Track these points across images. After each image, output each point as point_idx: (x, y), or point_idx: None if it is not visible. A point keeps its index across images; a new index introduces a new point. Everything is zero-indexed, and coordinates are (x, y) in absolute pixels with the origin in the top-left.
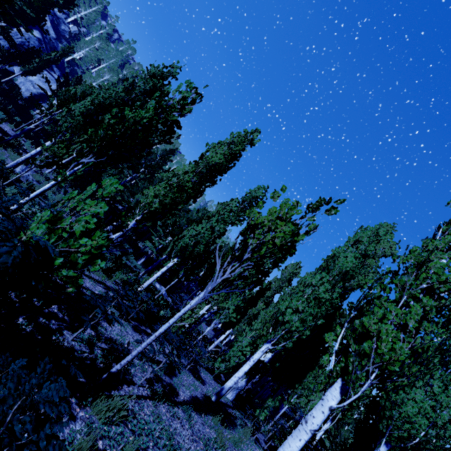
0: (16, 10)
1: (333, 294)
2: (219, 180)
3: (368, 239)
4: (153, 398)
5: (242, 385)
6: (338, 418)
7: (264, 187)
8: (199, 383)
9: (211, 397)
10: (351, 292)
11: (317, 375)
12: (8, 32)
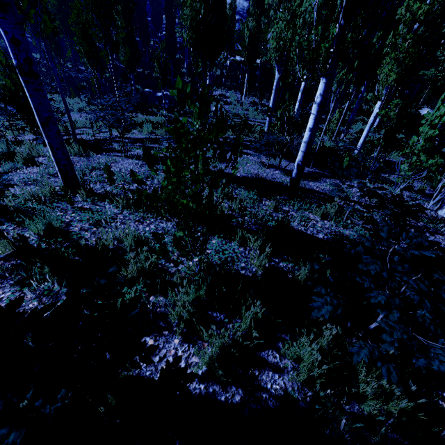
0: None
1: None
2: None
3: None
4: (125, 156)
5: None
6: None
7: None
8: (284, 177)
9: (287, 183)
10: None
11: None
12: None
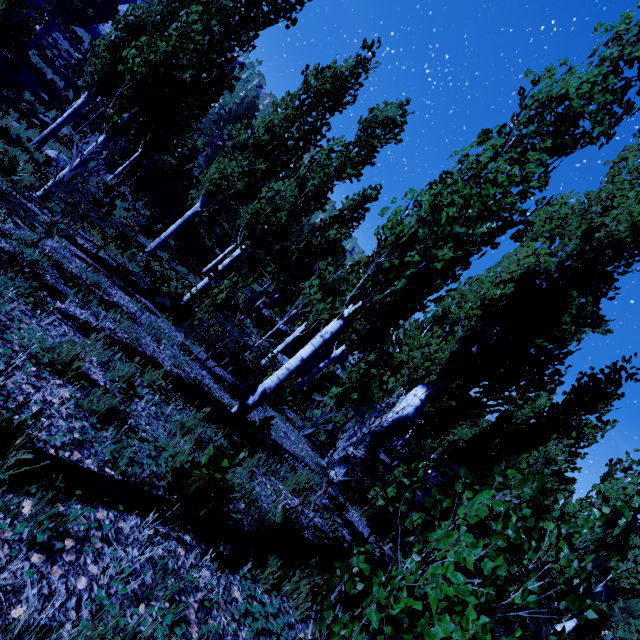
0: (83, 2)
1: (524, 170)
2: (326, 126)
3: (632, 27)
4: None
5: (357, 454)
6: (622, 587)
7: (400, 104)
8: (217, 388)
9: (231, 406)
10: (615, 258)
11: (544, 464)
12: (74, 30)
